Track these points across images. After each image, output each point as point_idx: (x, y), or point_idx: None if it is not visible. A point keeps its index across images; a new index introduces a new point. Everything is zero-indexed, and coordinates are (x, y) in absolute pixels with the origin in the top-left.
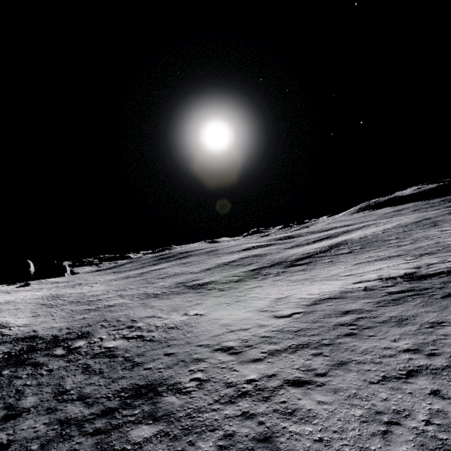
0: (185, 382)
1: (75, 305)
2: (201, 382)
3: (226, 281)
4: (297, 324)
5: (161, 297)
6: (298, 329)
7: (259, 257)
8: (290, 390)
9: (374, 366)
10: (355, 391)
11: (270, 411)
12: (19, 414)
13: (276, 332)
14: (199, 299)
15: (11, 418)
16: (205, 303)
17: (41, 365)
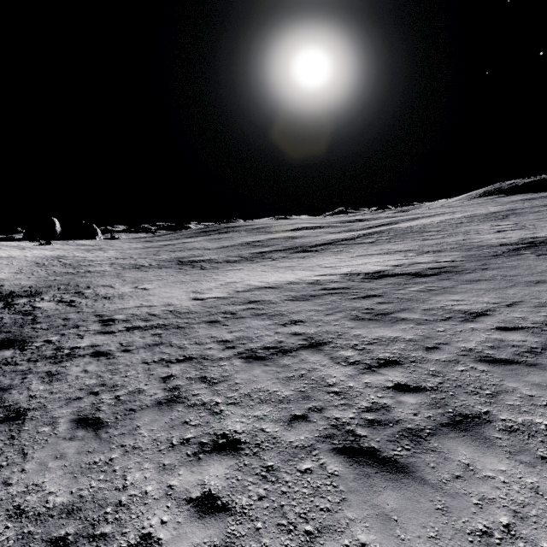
0: (38, 342)
1: (63, 267)
2: (46, 343)
3: (221, 261)
4: (195, 307)
5: (142, 269)
6: (187, 311)
7: (289, 239)
8: (86, 358)
9: (173, 350)
10: (121, 367)
11: (44, 372)
12: None
13: (168, 312)
14: (170, 275)
15: None
16: (168, 279)
17: None
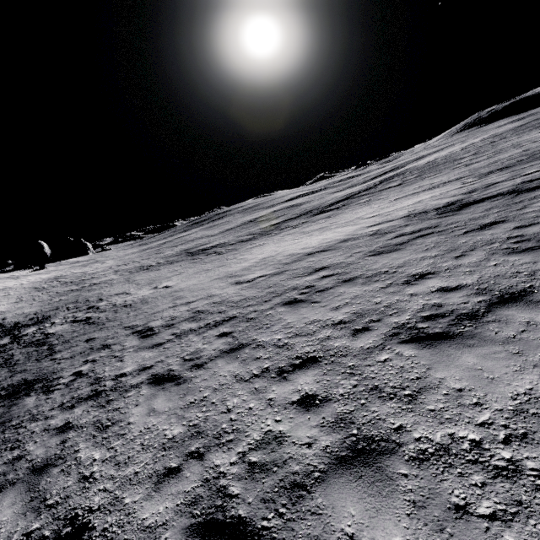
0: (65, 377)
1: (64, 286)
2: (77, 377)
3: (234, 242)
4: (248, 291)
5: (151, 269)
6: (242, 298)
7: (294, 207)
8: (143, 390)
9: (270, 352)
10: (208, 394)
11: (90, 424)
12: None
13: (215, 304)
14: (186, 267)
15: None
16: (187, 272)
17: None
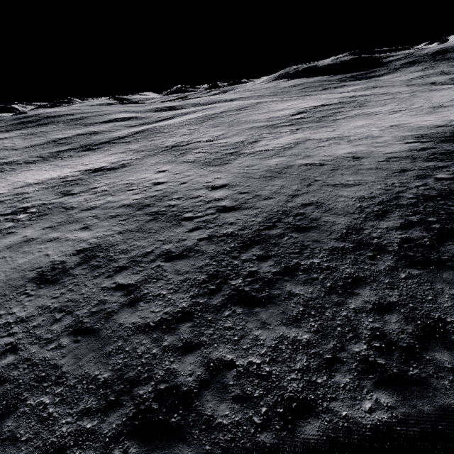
0: None
1: None
2: None
3: (22, 162)
4: None
5: None
6: None
7: (90, 136)
8: None
9: None
10: None
11: None
12: None
13: None
14: None
15: None
16: None
17: None
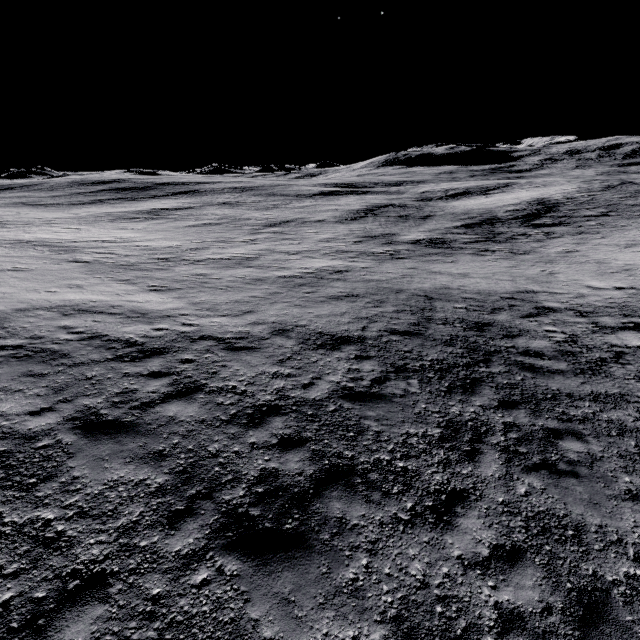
0: None
1: (206, 267)
2: None
3: (468, 240)
4: None
5: (421, 259)
6: None
7: (413, 209)
8: None
9: None
10: None
11: None
12: None
13: None
14: (520, 264)
15: None
16: (563, 271)
17: (607, 395)
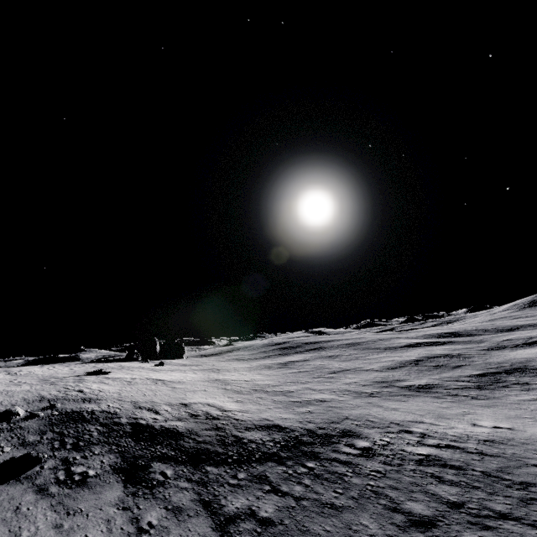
0: None
1: (267, 394)
2: None
3: (457, 386)
4: None
5: (385, 398)
6: None
7: (459, 358)
8: None
9: None
10: None
11: None
12: (431, 522)
13: None
14: (456, 406)
15: (426, 525)
16: (481, 413)
17: (351, 463)
